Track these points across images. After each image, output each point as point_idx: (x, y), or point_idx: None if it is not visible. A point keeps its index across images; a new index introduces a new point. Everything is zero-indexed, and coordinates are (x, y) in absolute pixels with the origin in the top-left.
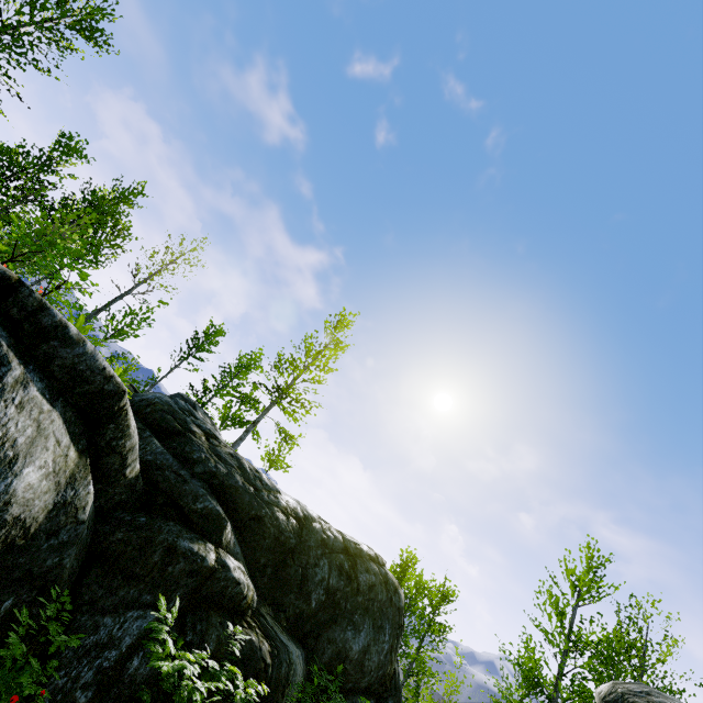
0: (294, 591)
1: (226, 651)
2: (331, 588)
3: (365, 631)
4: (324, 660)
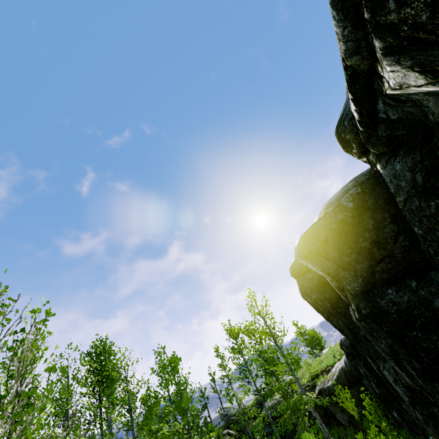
0: None
1: None
2: None
3: None
4: None
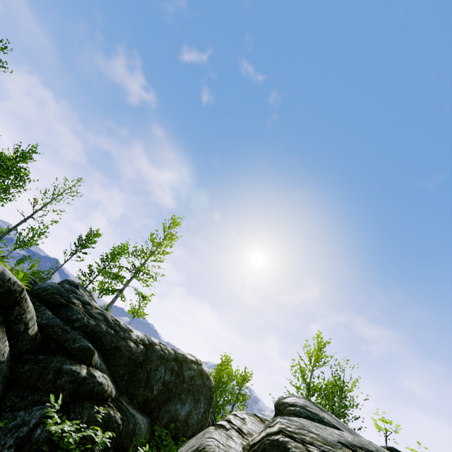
0: (143, 386)
1: (94, 420)
2: (166, 381)
3: (188, 403)
4: (163, 423)
